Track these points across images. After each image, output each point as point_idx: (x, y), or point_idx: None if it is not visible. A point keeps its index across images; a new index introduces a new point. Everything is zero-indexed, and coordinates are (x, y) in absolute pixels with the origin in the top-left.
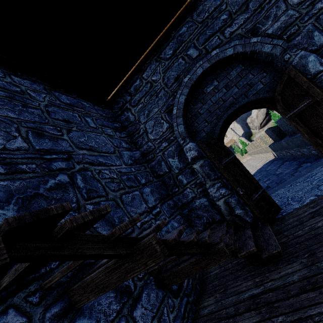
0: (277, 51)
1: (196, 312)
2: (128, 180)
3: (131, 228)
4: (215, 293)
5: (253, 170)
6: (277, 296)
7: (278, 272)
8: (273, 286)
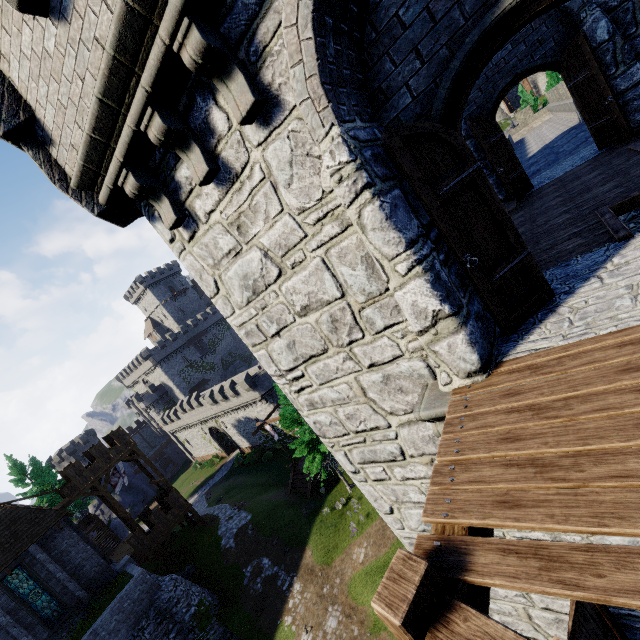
0: (576, 6)
1: None
2: None
3: None
4: None
5: (537, 148)
6: None
7: None
8: None
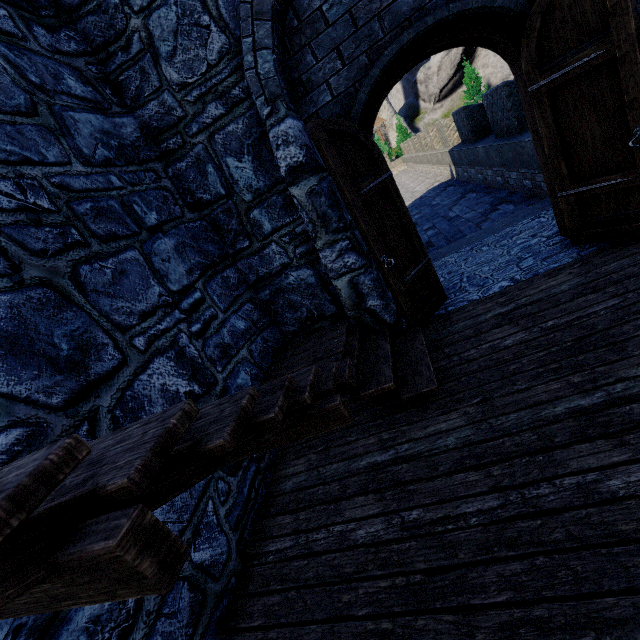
0: None
1: (271, 485)
2: (101, 218)
3: (117, 358)
4: (309, 452)
5: (406, 200)
6: (416, 472)
7: (424, 427)
8: (411, 452)
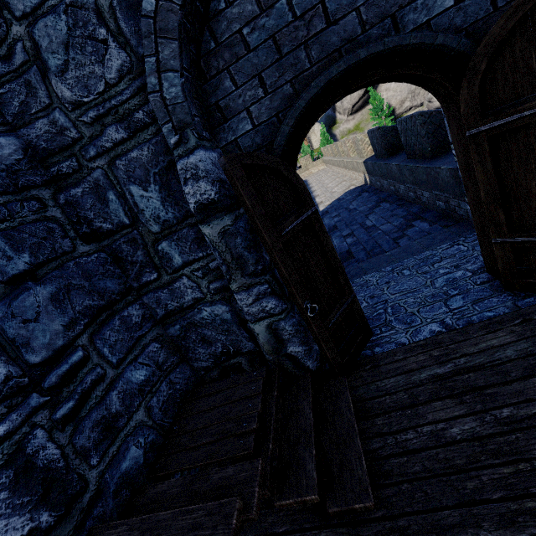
0: None
1: None
2: None
3: None
4: None
5: (326, 199)
6: None
7: None
8: None
